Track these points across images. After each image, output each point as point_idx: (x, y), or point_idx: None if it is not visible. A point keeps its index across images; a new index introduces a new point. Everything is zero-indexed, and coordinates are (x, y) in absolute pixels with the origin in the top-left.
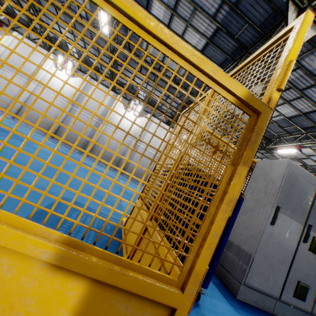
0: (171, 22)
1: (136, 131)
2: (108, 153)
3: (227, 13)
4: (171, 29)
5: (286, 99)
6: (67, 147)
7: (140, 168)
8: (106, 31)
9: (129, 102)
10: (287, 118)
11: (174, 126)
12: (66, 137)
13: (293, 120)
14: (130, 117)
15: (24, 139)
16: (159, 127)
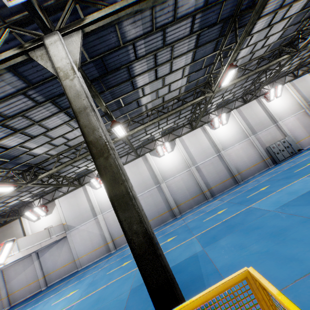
0: (157, 74)
1: (183, 160)
2: (189, 196)
3: (201, 17)
4: (159, 78)
5: (290, 3)
6: (168, 226)
7: (219, 178)
8: (123, 133)
9: (157, 150)
10: (299, 11)
11: (199, 124)
12: (154, 220)
13: (306, 7)
14: (168, 157)
15: (205, 268)
16: (192, 138)
